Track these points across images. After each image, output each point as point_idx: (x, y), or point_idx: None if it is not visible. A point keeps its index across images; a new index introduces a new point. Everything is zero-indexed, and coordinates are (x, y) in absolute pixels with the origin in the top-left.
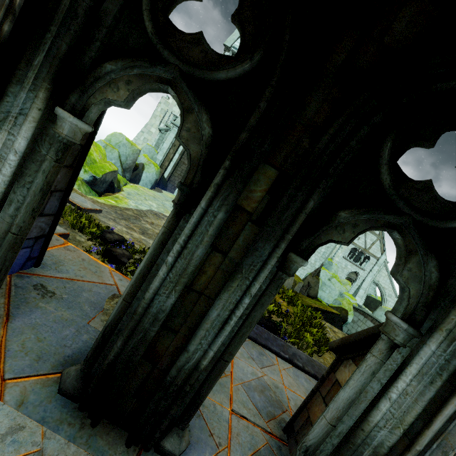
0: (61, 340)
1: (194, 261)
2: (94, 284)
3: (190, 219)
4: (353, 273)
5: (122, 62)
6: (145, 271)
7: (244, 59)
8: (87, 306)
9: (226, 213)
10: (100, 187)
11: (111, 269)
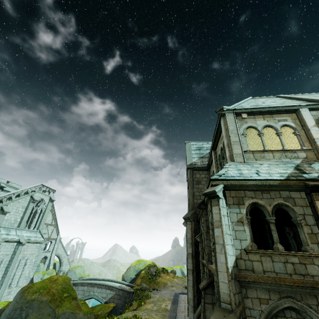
0: None
1: None
2: None
3: None
4: (43, 258)
5: None
6: None
7: None
8: None
9: None
10: None
11: None
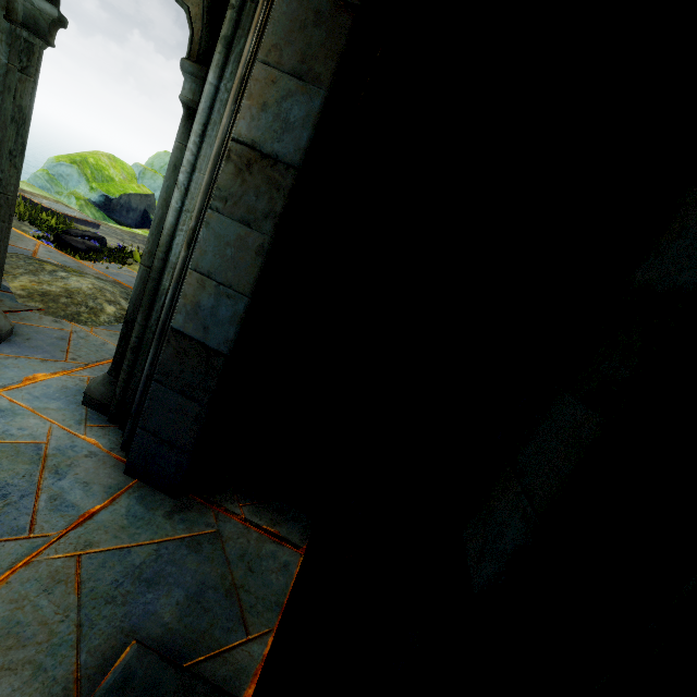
0: None
1: None
2: None
3: None
4: None
5: None
6: None
7: None
8: None
9: None
10: (123, 215)
11: (42, 244)
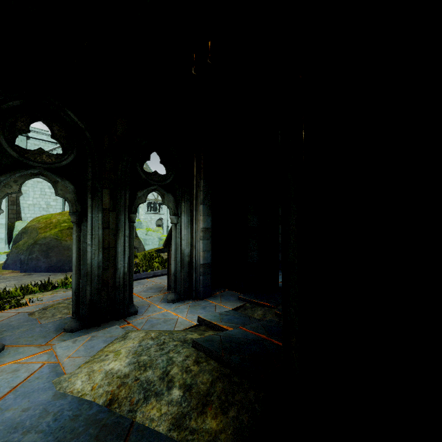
0: (41, 331)
1: (101, 236)
2: (7, 319)
3: (88, 223)
4: (158, 220)
5: (9, 174)
6: (79, 256)
7: (69, 153)
8: (25, 323)
9: (102, 213)
10: None
11: None
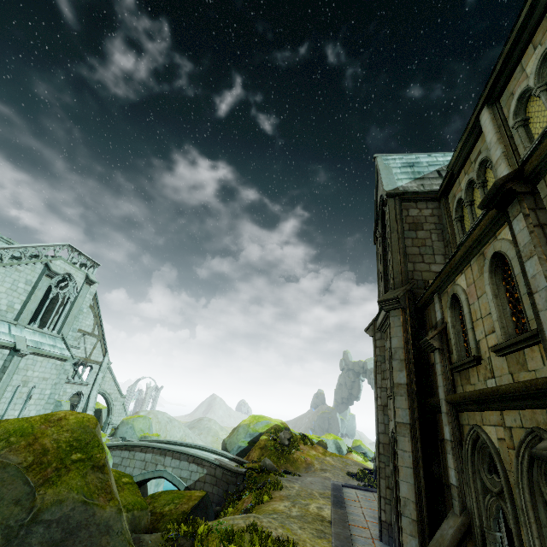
0: None
1: None
2: None
3: None
4: (74, 395)
5: None
6: None
7: None
8: None
9: None
10: None
11: None
